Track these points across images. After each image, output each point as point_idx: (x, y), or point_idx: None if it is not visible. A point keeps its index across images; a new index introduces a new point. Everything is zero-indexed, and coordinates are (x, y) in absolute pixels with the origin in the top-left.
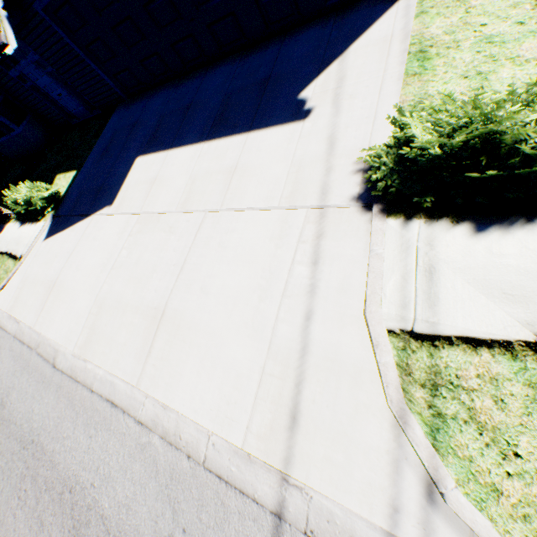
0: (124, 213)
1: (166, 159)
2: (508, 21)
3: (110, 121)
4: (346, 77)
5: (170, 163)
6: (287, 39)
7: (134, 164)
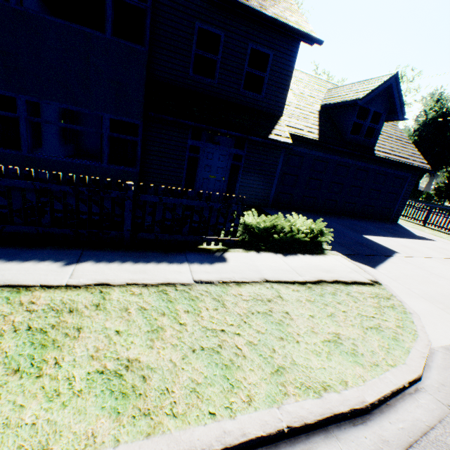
0: (421, 256)
1: (392, 240)
2: (443, 236)
3: (269, 212)
4: (424, 235)
5: (398, 241)
6: (370, 220)
7: (366, 237)
